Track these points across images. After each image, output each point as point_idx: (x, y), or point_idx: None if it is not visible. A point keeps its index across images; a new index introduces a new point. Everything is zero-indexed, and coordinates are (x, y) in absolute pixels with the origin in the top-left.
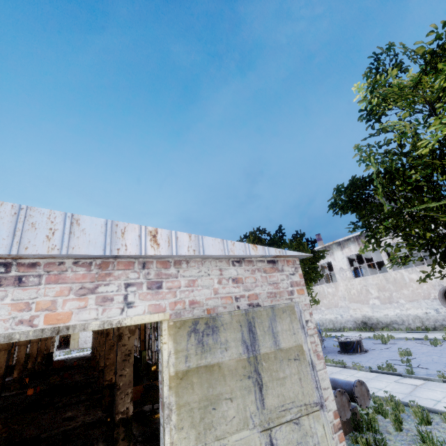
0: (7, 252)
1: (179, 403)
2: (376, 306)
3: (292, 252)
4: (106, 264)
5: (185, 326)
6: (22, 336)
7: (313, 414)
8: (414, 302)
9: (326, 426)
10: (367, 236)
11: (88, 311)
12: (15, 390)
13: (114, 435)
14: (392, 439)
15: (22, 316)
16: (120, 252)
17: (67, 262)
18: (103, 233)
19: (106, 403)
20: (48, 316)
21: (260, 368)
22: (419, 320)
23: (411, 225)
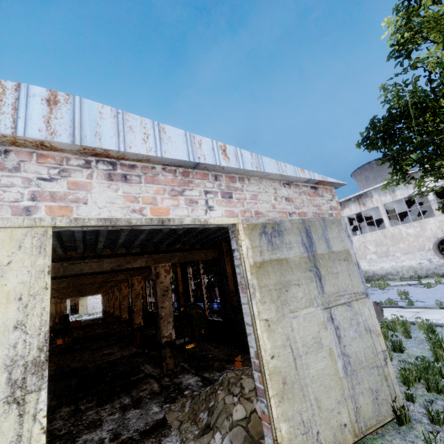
0: (117, 149)
1: (260, 285)
2: (373, 261)
3: (331, 179)
4: (187, 173)
5: (256, 228)
6: (138, 222)
7: (360, 300)
8: (410, 254)
9: (371, 309)
10: (395, 168)
11: (181, 209)
12: None
13: (162, 354)
14: (403, 343)
15: (134, 207)
16: (200, 160)
17: (157, 167)
18: (185, 143)
19: (137, 343)
20: (152, 209)
21: (318, 265)
22: (413, 270)
23: (437, 156)
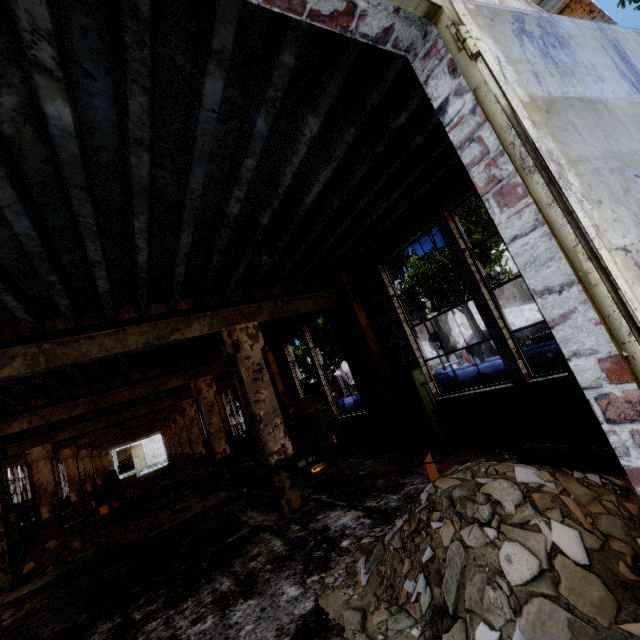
0: None
1: (567, 155)
2: None
3: None
4: None
5: (502, 20)
6: None
7: None
8: None
9: None
10: None
11: None
12: (81, 517)
13: (275, 484)
14: None
15: None
16: None
17: None
18: None
19: (227, 483)
20: None
21: None
22: None
23: None
